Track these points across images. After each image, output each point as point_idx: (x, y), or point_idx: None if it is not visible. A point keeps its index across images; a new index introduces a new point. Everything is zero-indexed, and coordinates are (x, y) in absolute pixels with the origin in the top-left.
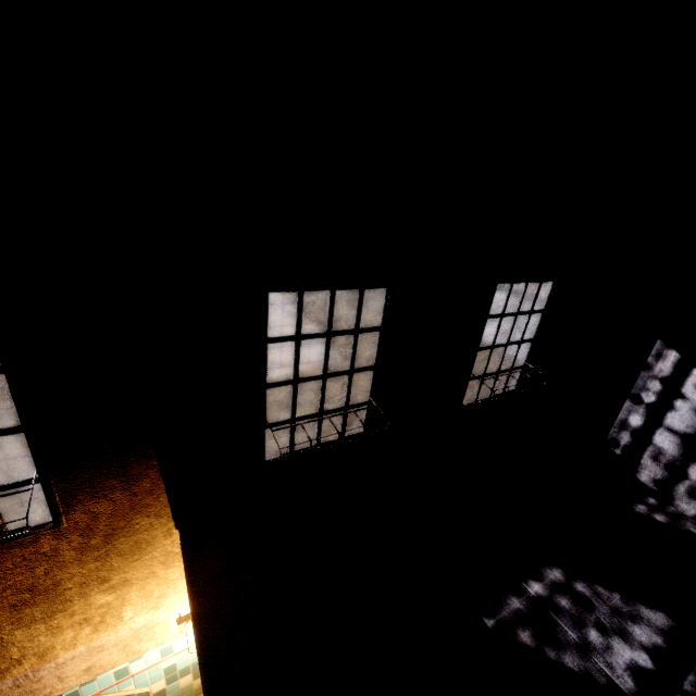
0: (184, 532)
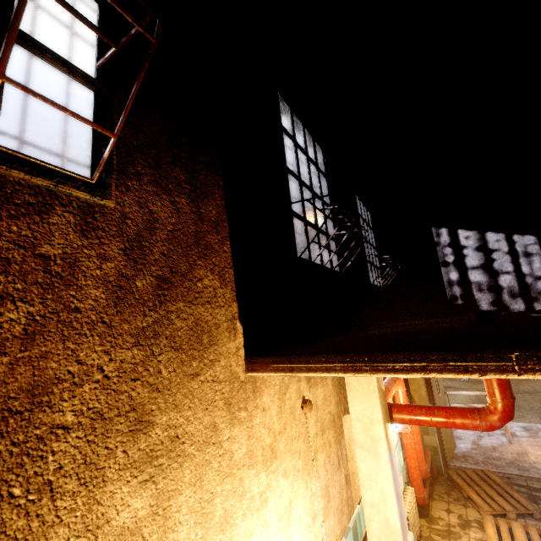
0: (247, 335)
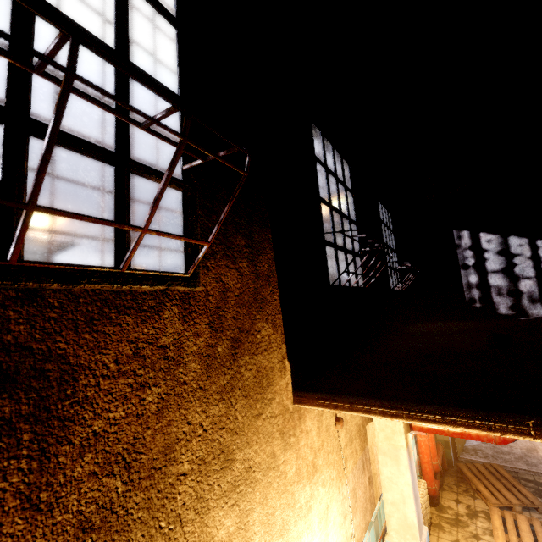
0: (293, 370)
